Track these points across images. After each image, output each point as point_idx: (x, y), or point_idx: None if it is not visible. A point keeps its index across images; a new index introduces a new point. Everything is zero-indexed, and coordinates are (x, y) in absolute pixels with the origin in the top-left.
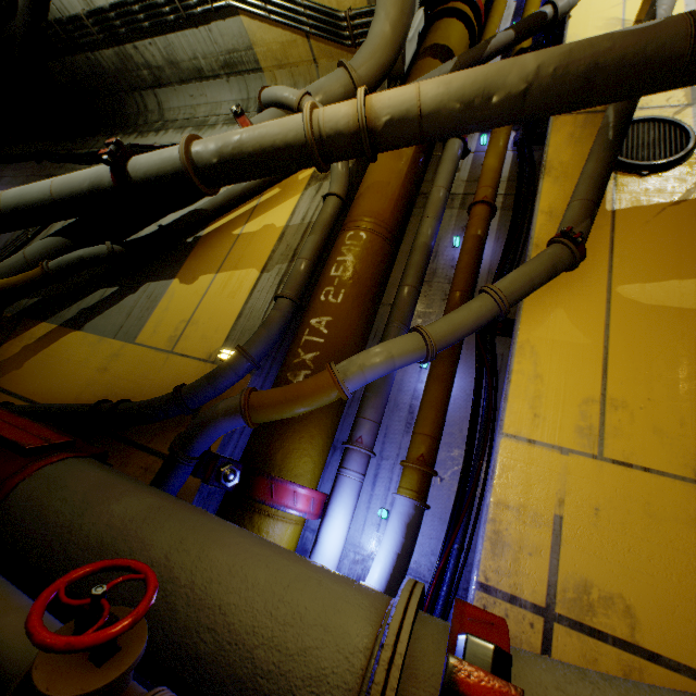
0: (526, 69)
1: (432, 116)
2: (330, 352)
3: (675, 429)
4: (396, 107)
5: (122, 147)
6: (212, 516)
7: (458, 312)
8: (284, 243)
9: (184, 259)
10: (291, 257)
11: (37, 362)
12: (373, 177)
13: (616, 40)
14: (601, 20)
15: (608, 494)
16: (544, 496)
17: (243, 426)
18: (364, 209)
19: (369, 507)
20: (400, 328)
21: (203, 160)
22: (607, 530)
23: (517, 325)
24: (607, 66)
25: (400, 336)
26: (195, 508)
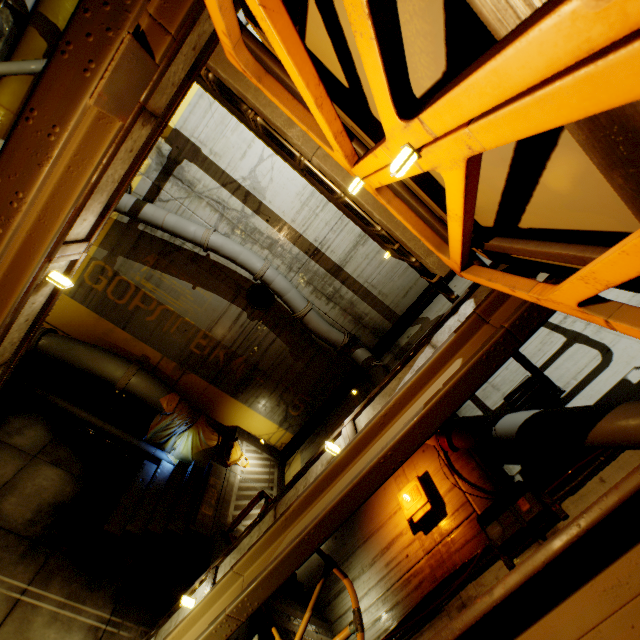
0: None
1: None
2: None
3: None
4: None
5: None
6: None
7: None
8: None
9: None
10: None
11: None
12: None
13: None
14: None
15: None
16: None
17: None
18: None
19: None
20: None
21: None
22: None
23: None
24: None
25: None
26: None
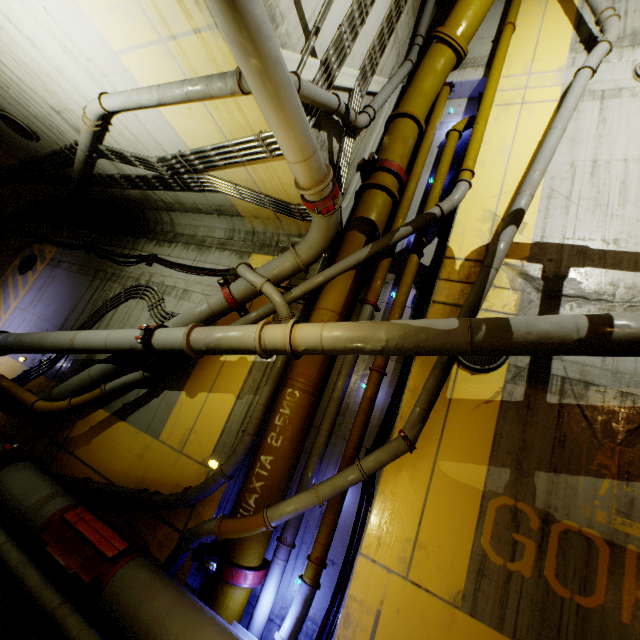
0: (381, 340)
1: (330, 351)
2: (271, 482)
3: (447, 568)
4: (308, 343)
5: (148, 329)
6: (198, 607)
7: (339, 478)
8: (252, 376)
9: (189, 375)
10: (256, 390)
11: (100, 442)
12: None
13: (429, 335)
14: (481, 210)
15: (406, 601)
16: (374, 596)
17: (223, 511)
18: (300, 371)
19: (292, 574)
20: (316, 462)
21: (198, 347)
22: (401, 622)
23: (380, 477)
24: (425, 348)
25: (304, 493)
26: (190, 601)
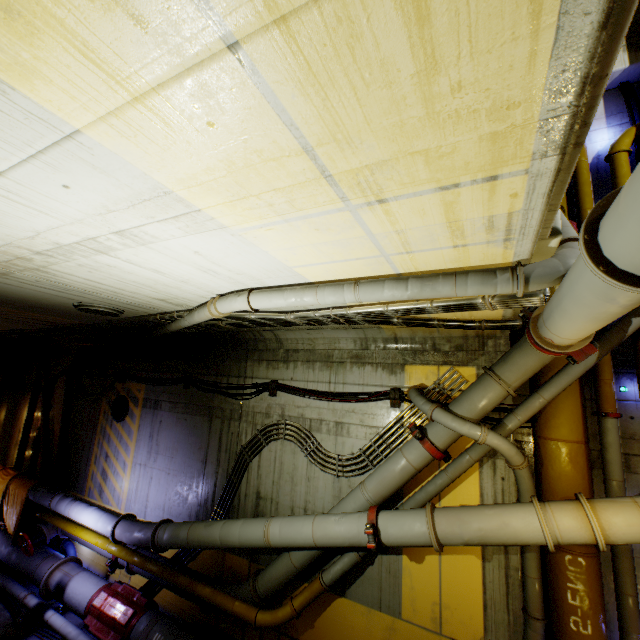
0: None
1: None
2: None
3: None
4: (631, 539)
5: (374, 529)
6: None
7: None
8: None
9: None
10: (504, 547)
11: (325, 624)
12: (561, 489)
13: None
14: None
15: None
16: None
17: None
18: None
19: None
20: (639, 639)
21: (450, 544)
22: None
23: None
24: None
25: None
26: None
